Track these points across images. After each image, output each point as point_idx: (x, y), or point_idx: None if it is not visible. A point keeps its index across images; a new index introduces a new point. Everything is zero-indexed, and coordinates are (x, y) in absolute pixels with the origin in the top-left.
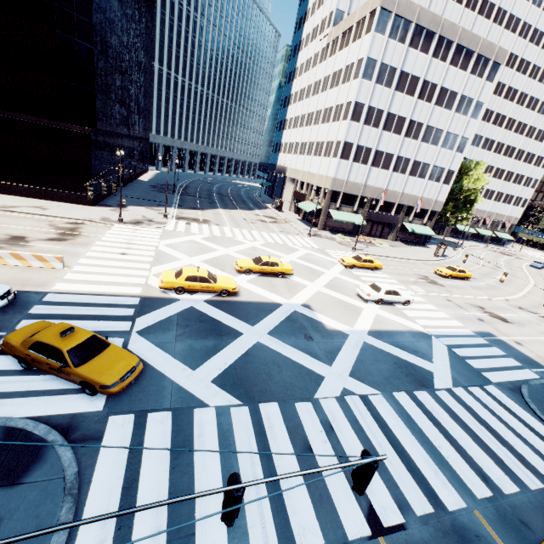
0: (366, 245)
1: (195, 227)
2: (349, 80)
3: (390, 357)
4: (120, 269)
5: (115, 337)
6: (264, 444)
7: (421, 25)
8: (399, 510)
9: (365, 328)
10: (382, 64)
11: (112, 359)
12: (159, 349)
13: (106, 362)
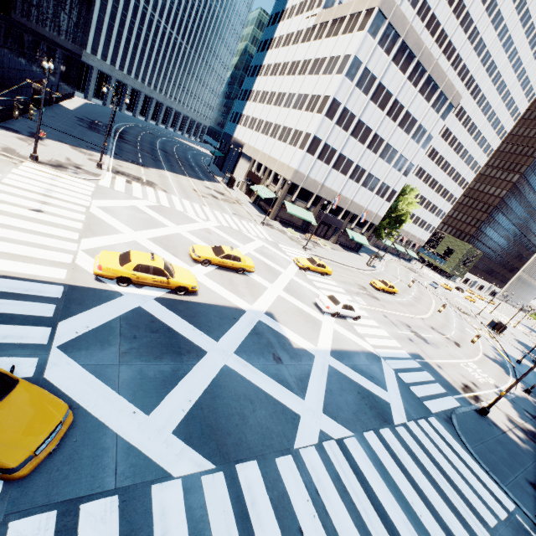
0: (313, 244)
1: (138, 189)
2: (332, 73)
3: (354, 385)
4: (32, 235)
5: (22, 356)
6: (249, 534)
7: (406, 44)
8: None
9: (327, 347)
10: (365, 68)
11: (21, 412)
12: (95, 378)
13: (10, 420)
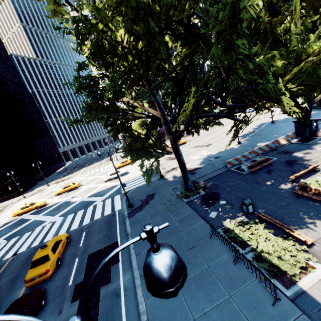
0: None
1: (60, 184)
2: None
3: (86, 202)
4: (6, 217)
5: None
6: (3, 248)
7: None
8: (27, 248)
9: (89, 195)
10: None
11: None
12: None
13: None
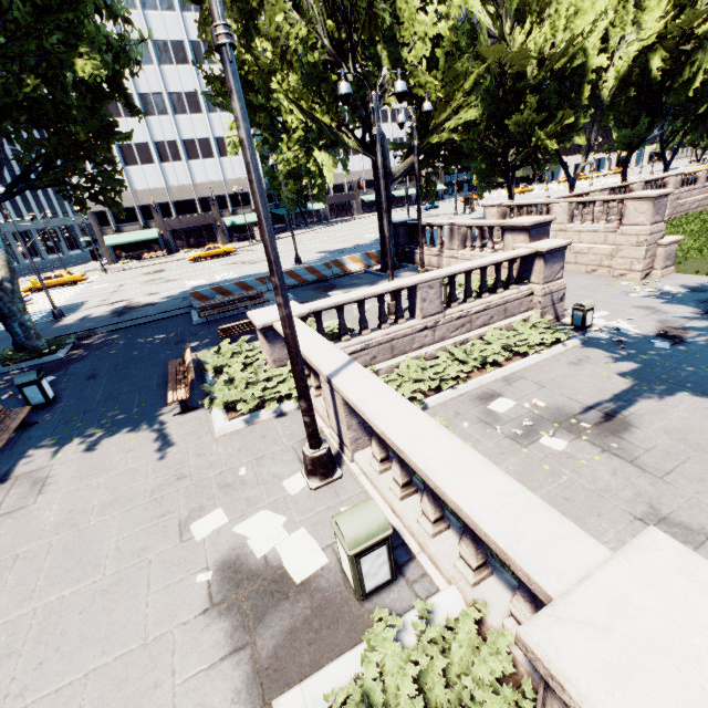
0: (153, 260)
1: None
2: None
3: None
4: None
5: None
6: None
7: None
8: None
9: None
10: None
11: None
12: None
13: None
